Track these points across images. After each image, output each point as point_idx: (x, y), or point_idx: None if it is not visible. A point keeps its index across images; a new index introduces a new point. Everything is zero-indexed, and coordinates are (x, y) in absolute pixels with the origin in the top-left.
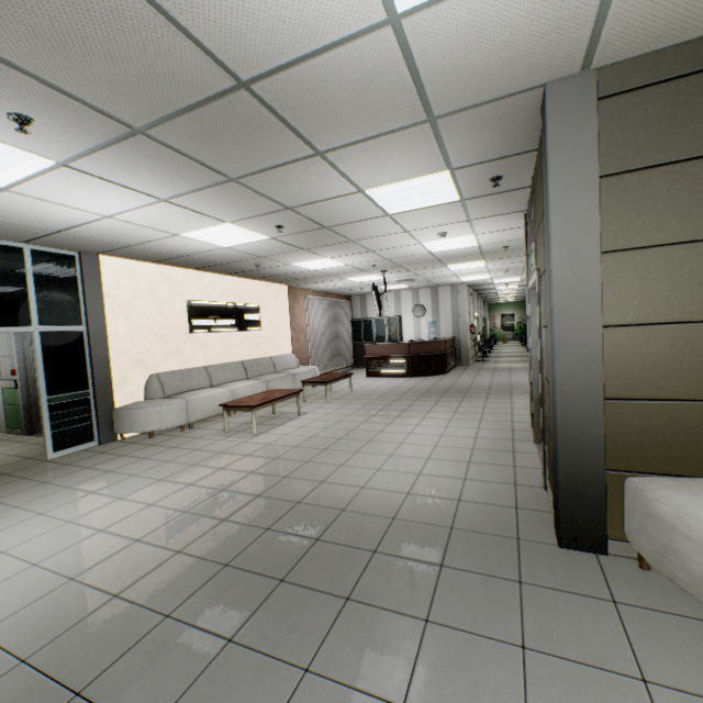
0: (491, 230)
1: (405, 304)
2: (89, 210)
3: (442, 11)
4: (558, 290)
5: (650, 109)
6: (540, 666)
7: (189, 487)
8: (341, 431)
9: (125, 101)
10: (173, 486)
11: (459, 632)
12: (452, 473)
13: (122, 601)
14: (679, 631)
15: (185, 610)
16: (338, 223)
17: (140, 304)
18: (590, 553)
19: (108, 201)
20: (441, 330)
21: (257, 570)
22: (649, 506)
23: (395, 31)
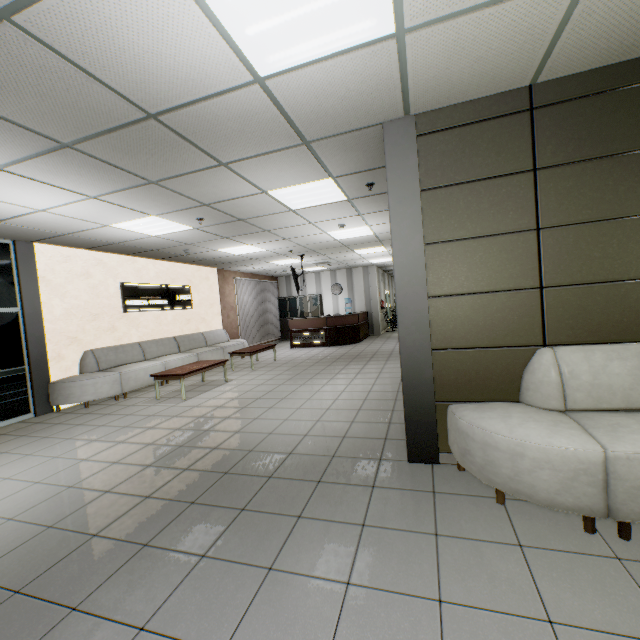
0: (381, 222)
1: (325, 284)
2: (23, 205)
3: (292, 77)
4: (398, 271)
5: (450, 145)
6: (372, 534)
7: (120, 444)
8: (260, 392)
9: (54, 124)
10: (105, 444)
11: (321, 521)
12: (343, 419)
13: (56, 529)
14: (469, 504)
15: (110, 530)
16: (251, 216)
17: (74, 287)
18: (428, 464)
19: (41, 198)
20: (355, 305)
21: (173, 498)
22: (457, 423)
23: (263, 87)
